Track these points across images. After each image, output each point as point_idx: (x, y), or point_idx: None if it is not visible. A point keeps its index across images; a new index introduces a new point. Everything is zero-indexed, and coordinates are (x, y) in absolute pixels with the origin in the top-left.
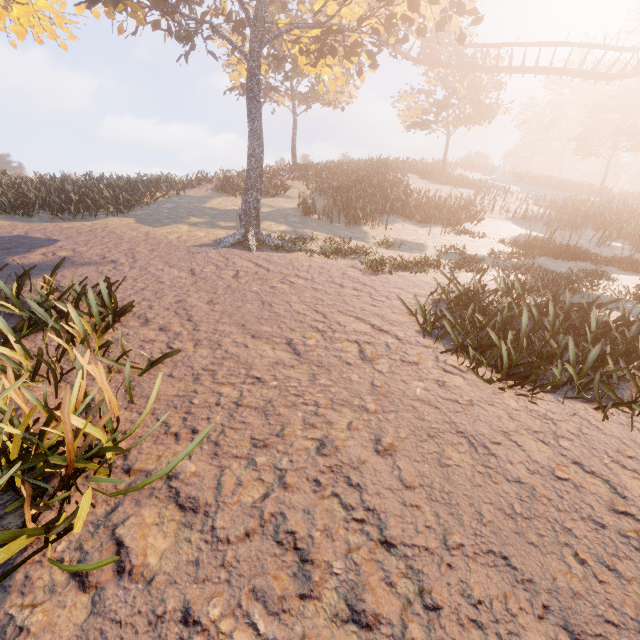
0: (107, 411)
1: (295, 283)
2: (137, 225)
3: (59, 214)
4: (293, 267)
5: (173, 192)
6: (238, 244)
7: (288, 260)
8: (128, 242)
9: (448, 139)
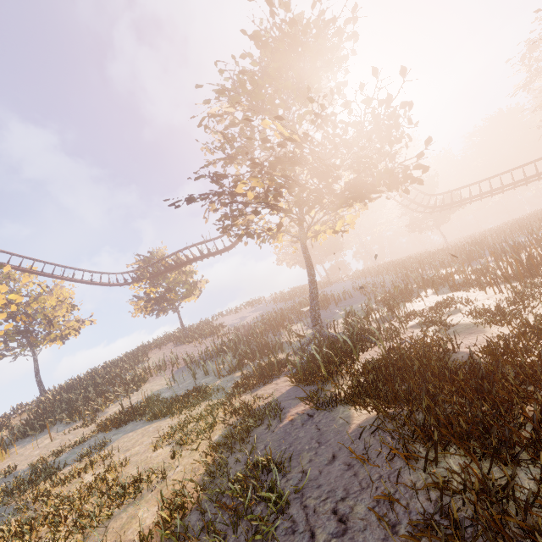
0: None
1: None
2: None
3: None
4: None
5: None
6: None
7: None
8: None
9: (178, 312)
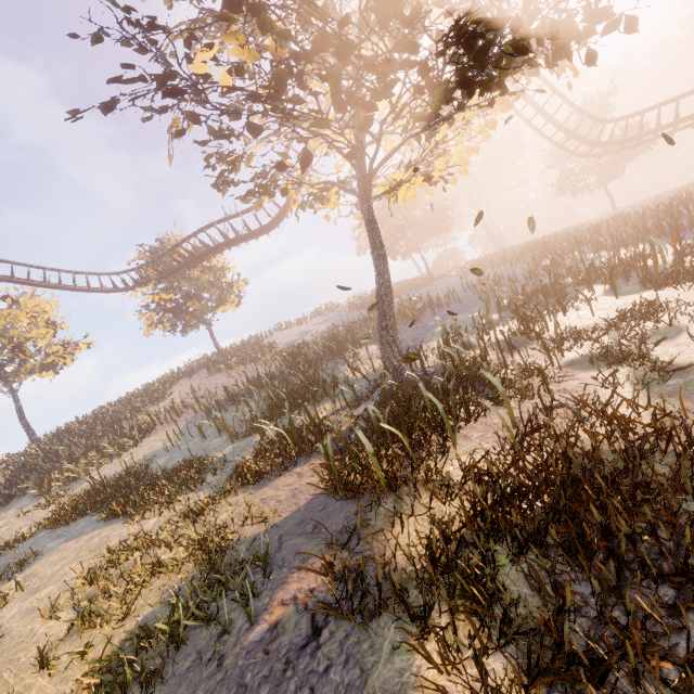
0: None
1: None
2: None
3: None
4: None
5: None
6: None
7: None
8: None
9: (209, 328)
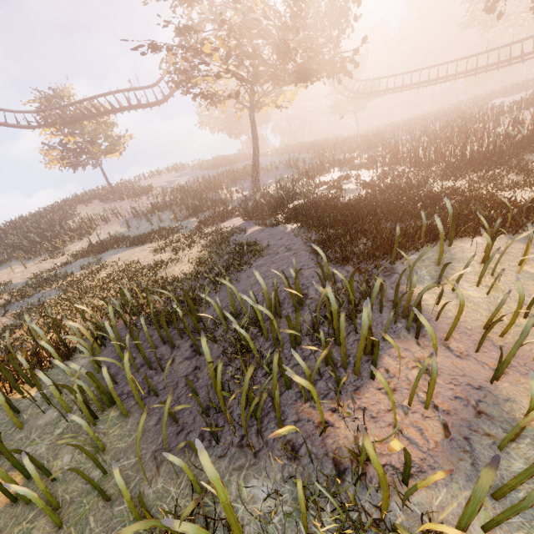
0: None
1: None
2: None
3: None
4: None
5: None
6: None
7: None
8: None
9: (101, 169)
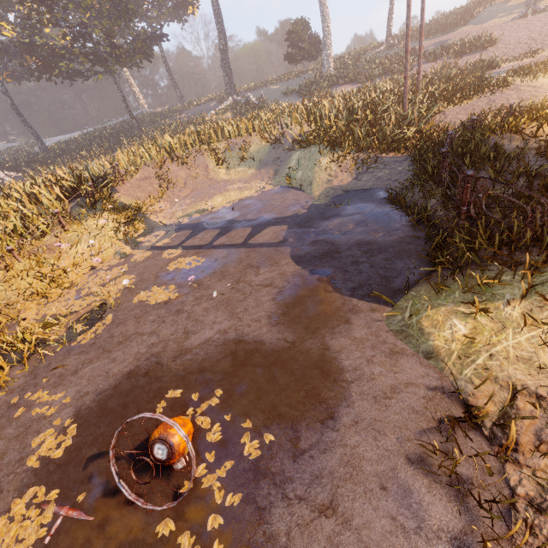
0: (494, 38)
1: (541, 21)
2: (474, 26)
3: (445, 32)
4: (545, 16)
5: (487, 5)
6: (522, 17)
7: (544, 15)
8: (475, 32)
9: None
